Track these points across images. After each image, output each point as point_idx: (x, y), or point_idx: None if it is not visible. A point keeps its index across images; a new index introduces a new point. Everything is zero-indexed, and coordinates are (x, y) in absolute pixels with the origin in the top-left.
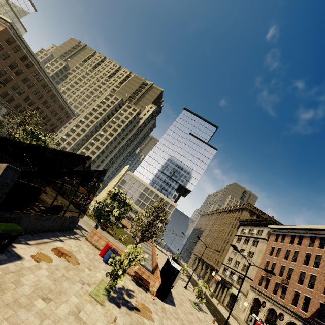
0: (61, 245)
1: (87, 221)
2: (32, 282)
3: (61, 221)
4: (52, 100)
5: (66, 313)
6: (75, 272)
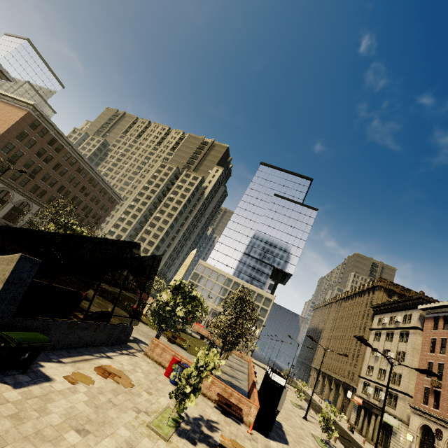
0: (108, 363)
1: (147, 333)
2: (64, 409)
3: (106, 330)
4: (90, 185)
5: None
6: (128, 397)
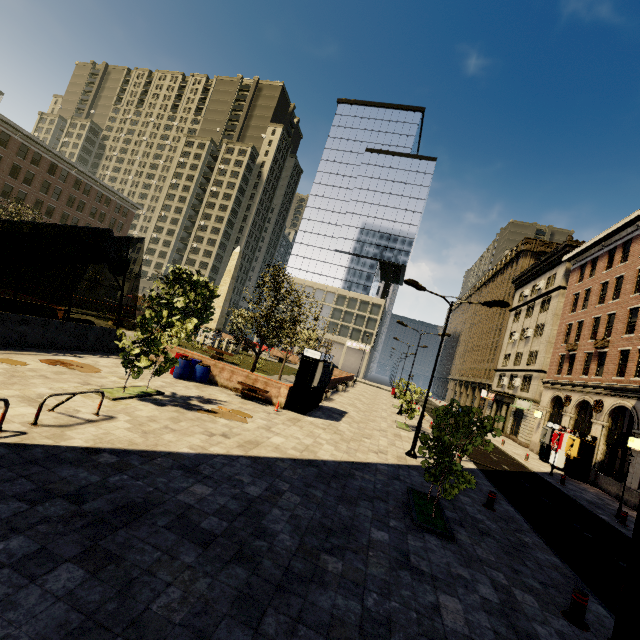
0: (73, 359)
1: None
2: None
3: (68, 330)
4: (80, 192)
5: (7, 395)
6: (80, 377)
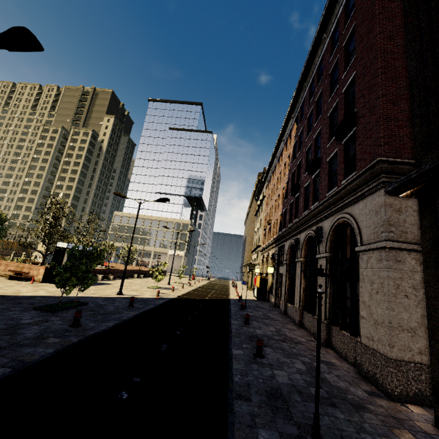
0: None
1: None
2: None
3: None
4: None
5: None
6: None
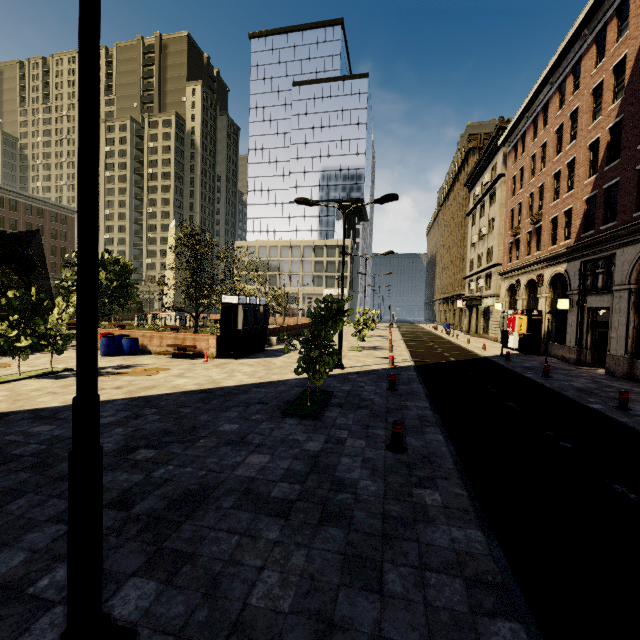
0: None
1: None
2: None
3: None
4: (6, 210)
5: None
6: None
